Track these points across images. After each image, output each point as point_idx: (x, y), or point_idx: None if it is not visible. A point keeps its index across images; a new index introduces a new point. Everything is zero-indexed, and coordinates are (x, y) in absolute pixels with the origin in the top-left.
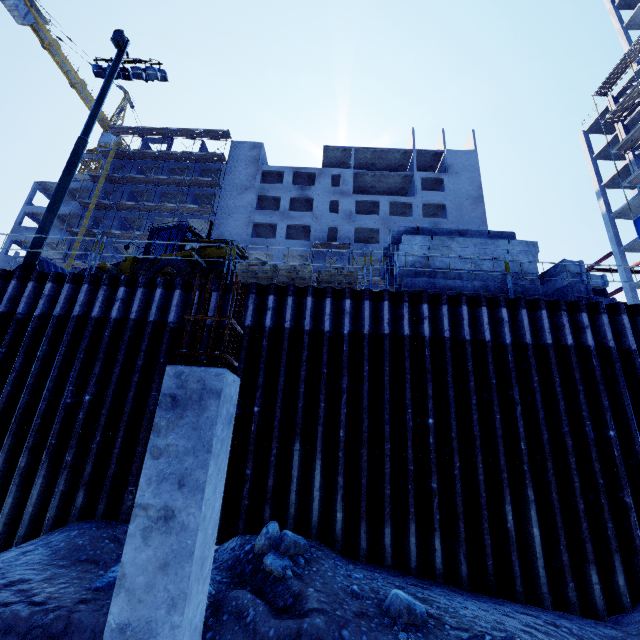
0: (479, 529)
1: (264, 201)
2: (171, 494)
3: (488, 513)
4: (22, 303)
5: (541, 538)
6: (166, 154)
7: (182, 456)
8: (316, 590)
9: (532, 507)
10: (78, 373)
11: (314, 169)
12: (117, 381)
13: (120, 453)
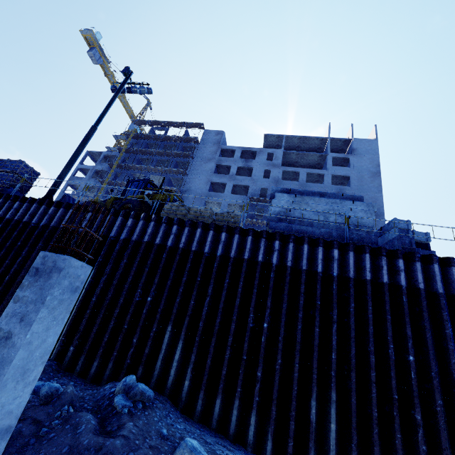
0: (287, 415)
1: (220, 168)
2: (15, 324)
3: (297, 404)
4: (36, 217)
5: (337, 434)
6: (163, 137)
7: (28, 303)
8: (134, 425)
9: (333, 406)
10: None
11: (256, 149)
12: None
13: None
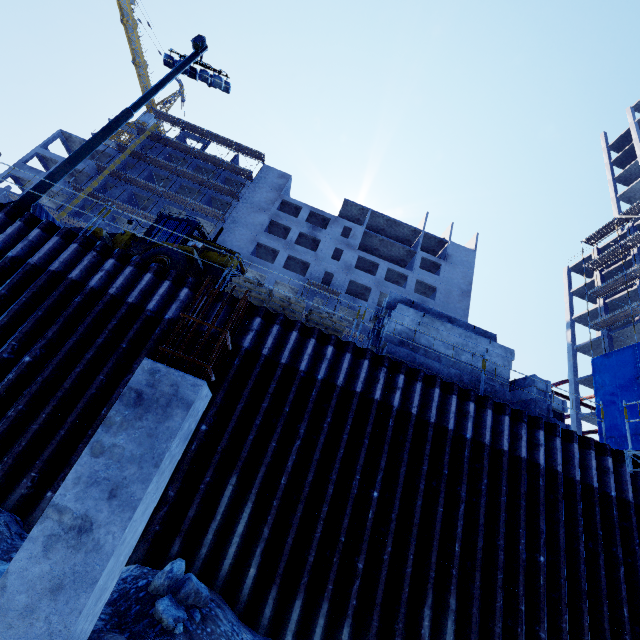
0: (392, 628)
1: (275, 226)
2: (97, 503)
3: (406, 612)
4: None
5: None
6: (199, 152)
7: (125, 462)
8: None
9: (450, 617)
10: (28, 330)
11: (330, 215)
12: (68, 352)
13: (38, 430)
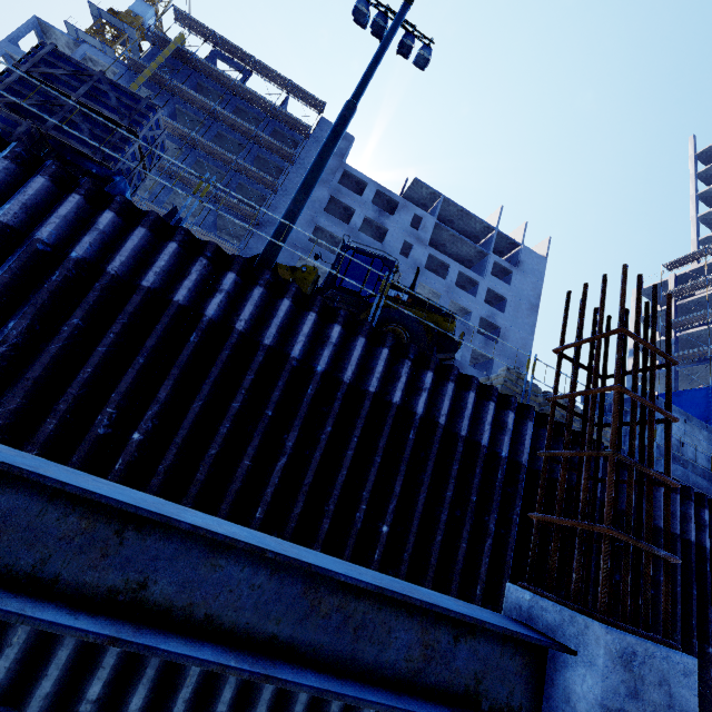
0: None
1: (332, 204)
2: None
3: None
4: (299, 343)
5: None
6: (241, 87)
7: None
8: None
9: None
10: (372, 485)
11: (399, 198)
12: (421, 513)
13: None
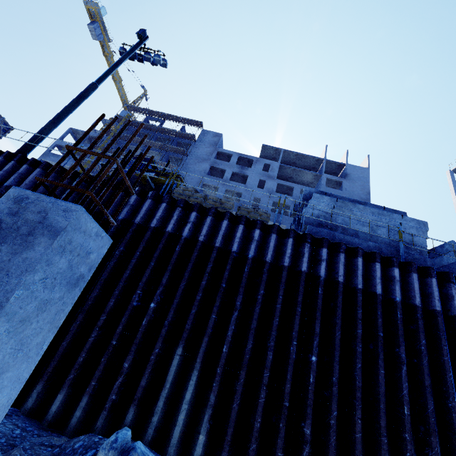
0: None
1: (214, 171)
2: None
3: None
4: None
5: None
6: (158, 128)
7: None
8: None
9: None
10: None
11: (253, 157)
12: None
13: None
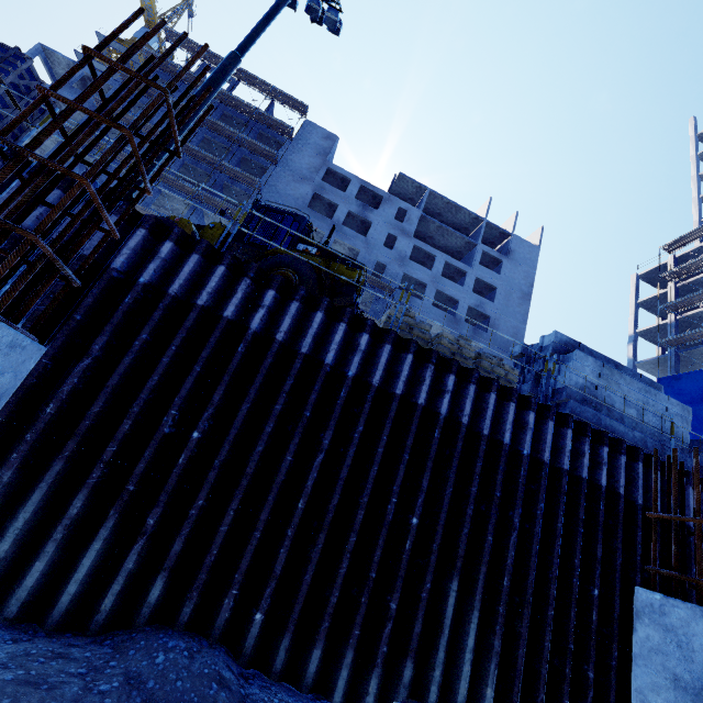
0: None
1: (317, 201)
2: None
3: None
4: (122, 255)
5: None
6: (226, 95)
7: None
8: None
9: None
10: (188, 392)
11: (383, 192)
12: (242, 423)
13: (227, 533)
